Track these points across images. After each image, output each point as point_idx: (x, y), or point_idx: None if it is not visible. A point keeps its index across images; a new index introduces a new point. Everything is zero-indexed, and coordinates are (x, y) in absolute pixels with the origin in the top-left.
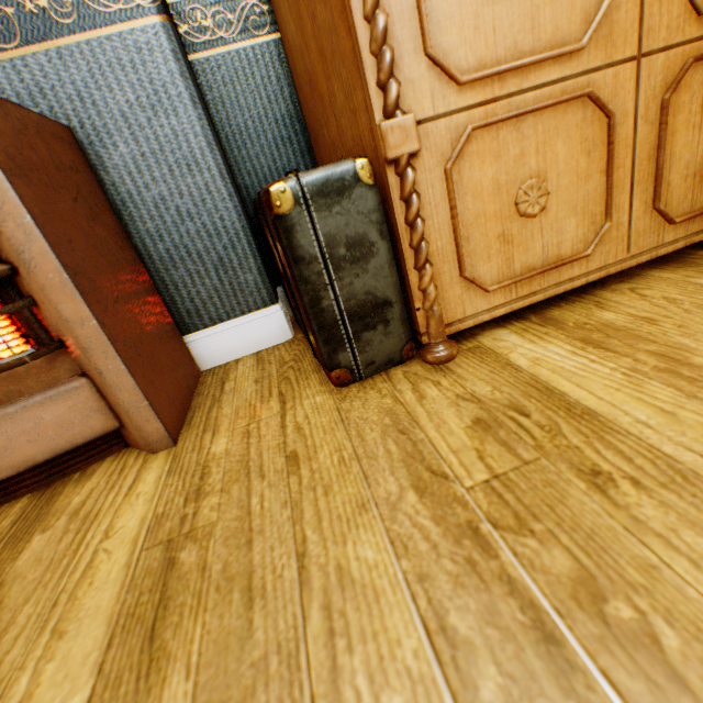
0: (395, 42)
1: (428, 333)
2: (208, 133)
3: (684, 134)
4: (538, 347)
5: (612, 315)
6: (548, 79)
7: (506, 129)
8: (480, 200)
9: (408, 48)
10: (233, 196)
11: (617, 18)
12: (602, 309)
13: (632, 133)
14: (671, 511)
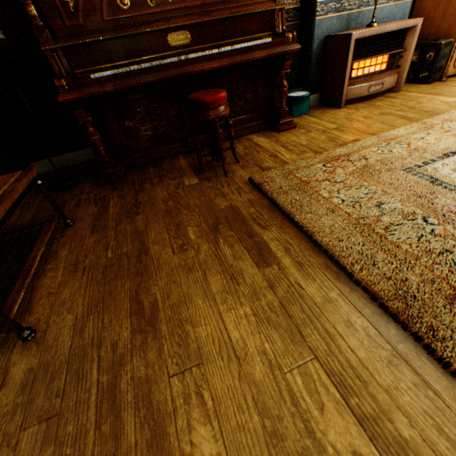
0: None
1: (444, 76)
2: None
3: None
4: None
5: None
6: None
7: None
8: None
9: None
10: None
11: None
12: None
13: None
14: None
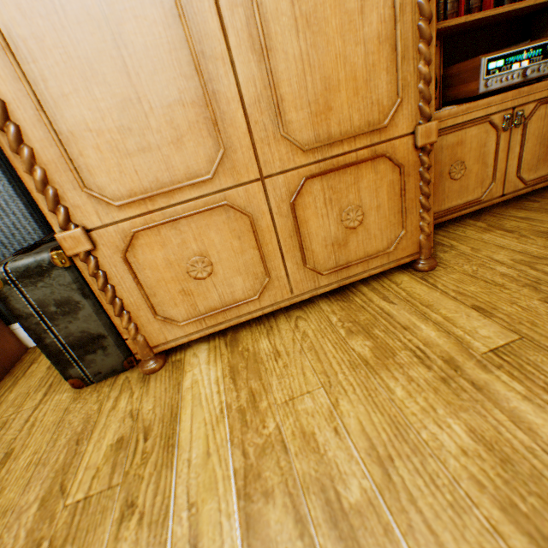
0: (58, 184)
1: (139, 353)
2: (9, 189)
3: (317, 220)
4: (207, 369)
5: (266, 344)
6: (192, 196)
7: (166, 228)
8: (158, 271)
9: (69, 187)
10: (37, 229)
11: (237, 157)
12: (267, 335)
13: (272, 223)
14: (135, 547)
